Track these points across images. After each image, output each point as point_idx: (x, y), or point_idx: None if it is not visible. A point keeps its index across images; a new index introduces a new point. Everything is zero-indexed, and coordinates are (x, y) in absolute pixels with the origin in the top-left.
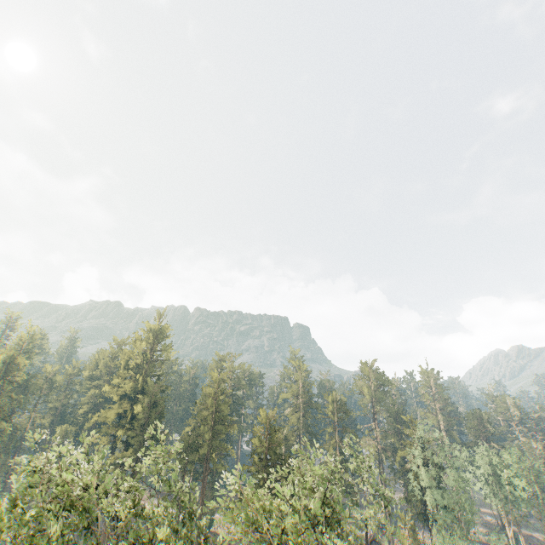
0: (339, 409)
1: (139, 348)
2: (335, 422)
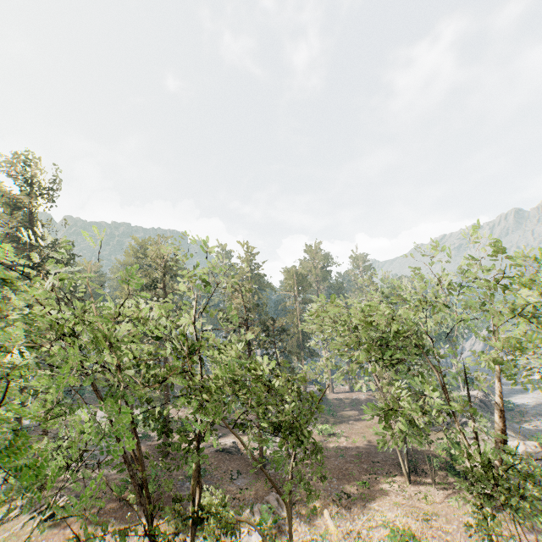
0: (299, 282)
1: (16, 199)
2: (295, 296)
